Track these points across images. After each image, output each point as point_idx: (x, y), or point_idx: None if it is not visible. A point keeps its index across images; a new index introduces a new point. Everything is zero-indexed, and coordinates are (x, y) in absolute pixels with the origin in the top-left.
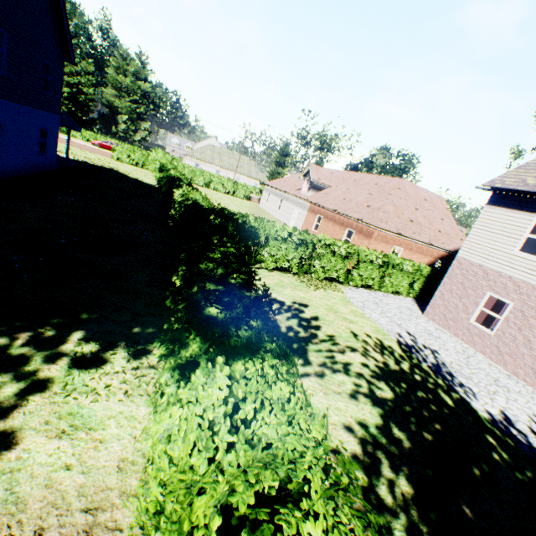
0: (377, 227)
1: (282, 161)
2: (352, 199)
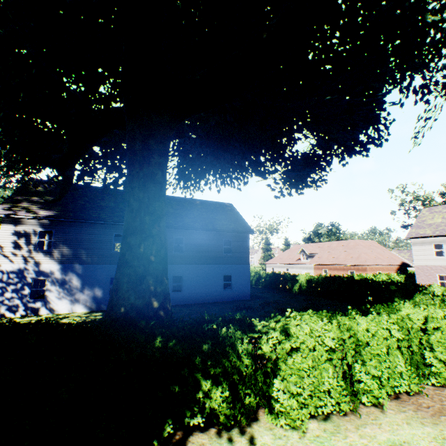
0: (367, 265)
1: (268, 247)
2: (338, 256)
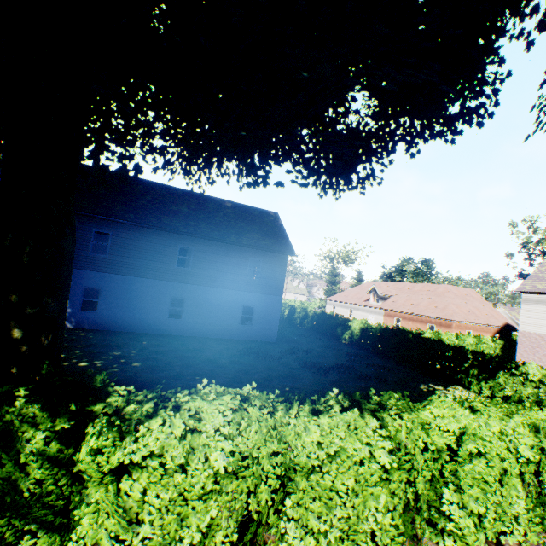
0: (453, 320)
1: (334, 280)
2: (418, 303)
